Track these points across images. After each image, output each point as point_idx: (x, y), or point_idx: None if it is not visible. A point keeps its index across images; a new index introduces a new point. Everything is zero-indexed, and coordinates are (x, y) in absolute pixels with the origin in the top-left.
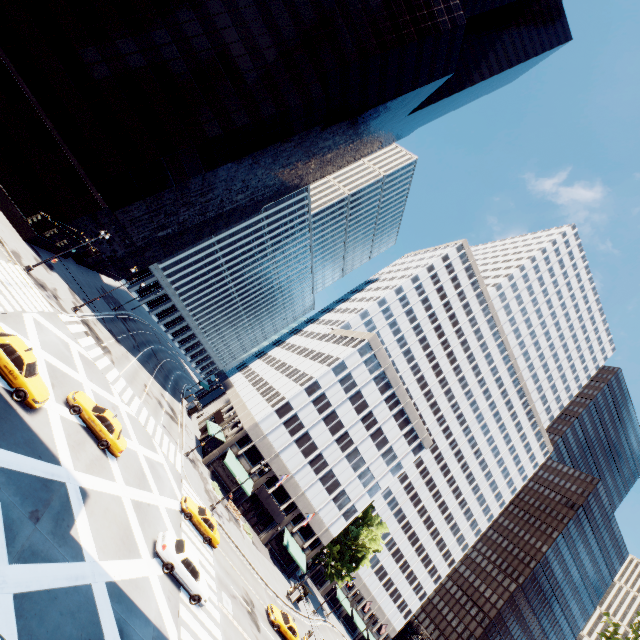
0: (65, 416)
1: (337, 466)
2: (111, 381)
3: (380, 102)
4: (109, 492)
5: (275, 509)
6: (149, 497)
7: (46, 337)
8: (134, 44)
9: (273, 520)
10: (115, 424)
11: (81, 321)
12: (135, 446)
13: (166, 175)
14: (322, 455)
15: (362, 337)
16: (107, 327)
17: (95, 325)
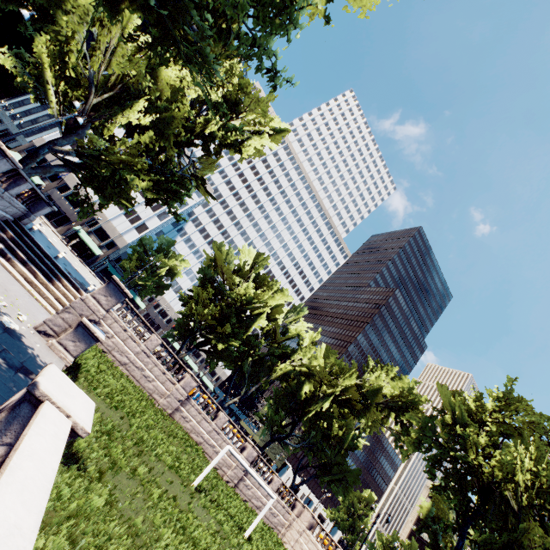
0: None
1: None
2: None
3: None
4: None
5: (69, 210)
6: None
7: None
8: None
9: (69, 221)
10: None
11: None
12: None
13: None
14: None
15: None
16: None
17: None
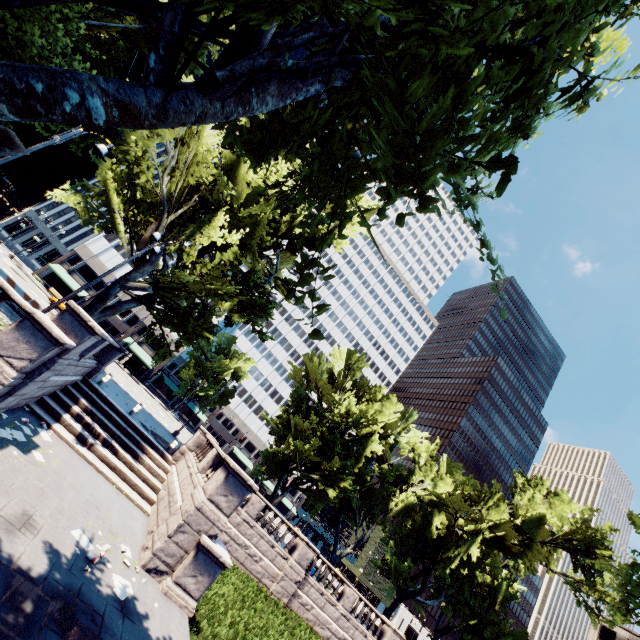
0: None
1: None
2: None
3: None
4: None
5: (116, 320)
6: None
7: None
8: None
9: (118, 332)
10: None
11: None
12: None
13: None
14: None
15: None
16: None
17: None
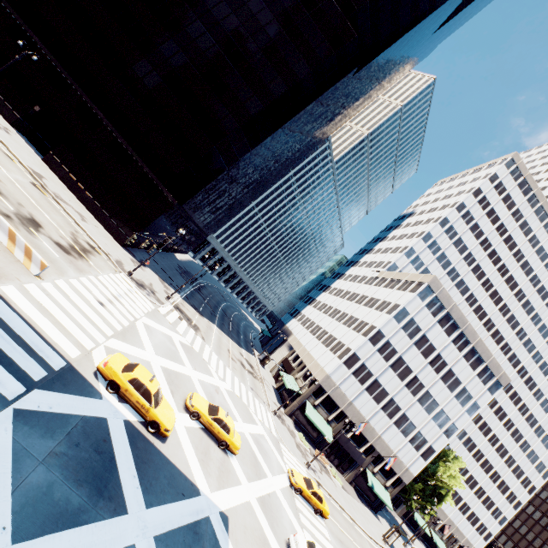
0: (188, 425)
1: (409, 410)
2: (207, 360)
3: (412, 25)
4: (240, 502)
5: (355, 452)
6: (266, 485)
7: (156, 339)
8: (175, 45)
9: (354, 461)
10: (229, 423)
11: (174, 307)
12: (241, 426)
13: (219, 161)
14: (393, 400)
15: (419, 280)
16: (190, 303)
17: (183, 306)
